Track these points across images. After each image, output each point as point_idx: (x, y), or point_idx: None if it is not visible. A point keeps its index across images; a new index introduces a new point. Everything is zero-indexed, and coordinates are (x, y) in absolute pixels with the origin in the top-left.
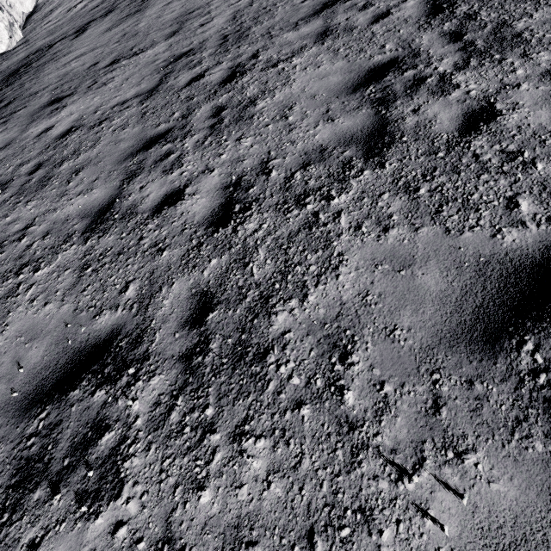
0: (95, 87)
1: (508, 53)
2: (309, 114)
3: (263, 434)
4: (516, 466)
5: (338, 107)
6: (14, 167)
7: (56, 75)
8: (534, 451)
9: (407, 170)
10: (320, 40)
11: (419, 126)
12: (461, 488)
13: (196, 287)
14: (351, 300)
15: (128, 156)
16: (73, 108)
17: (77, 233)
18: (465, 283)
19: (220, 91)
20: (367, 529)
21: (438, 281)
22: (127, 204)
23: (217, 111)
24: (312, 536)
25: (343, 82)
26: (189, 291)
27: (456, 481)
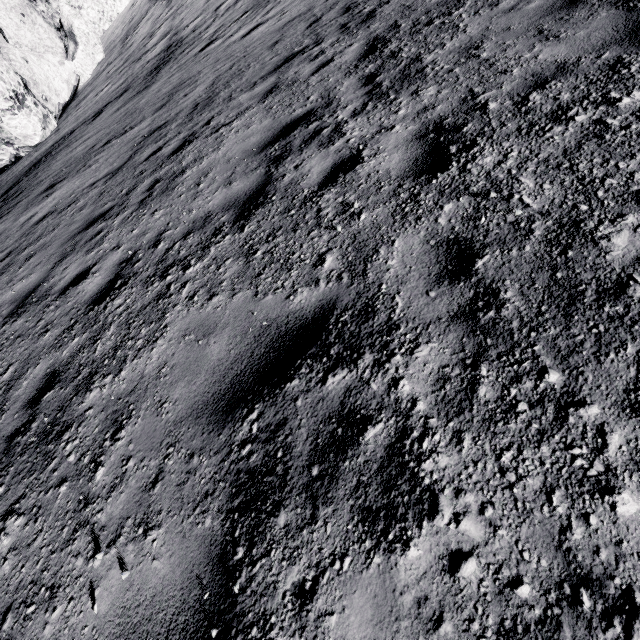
0: (82, 170)
1: (402, 92)
2: (216, 180)
3: (24, 512)
4: (182, 542)
5: (242, 169)
6: None
7: (62, 161)
8: (202, 527)
9: (259, 231)
10: (264, 99)
11: (292, 182)
12: (131, 565)
13: (52, 366)
14: (150, 374)
15: (71, 238)
16: (58, 194)
17: (1, 319)
18: (240, 350)
19: (165, 163)
20: (47, 606)
21: (222, 350)
22: (47, 287)
23: (153, 184)
24: (8, 613)
25: (259, 141)
26: (45, 371)
27: (131, 558)
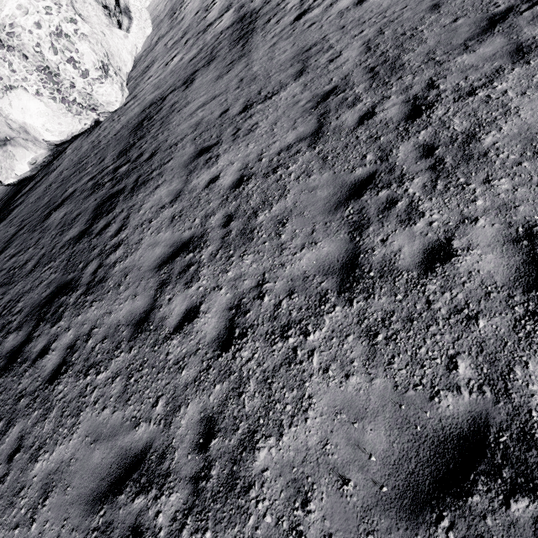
0: (241, 134)
1: None
2: None
3: None
4: None
5: None
6: (200, 219)
7: (187, 125)
8: None
9: None
10: (520, 59)
11: None
12: None
13: None
14: None
15: (337, 205)
16: (230, 157)
17: (330, 293)
18: None
19: (413, 128)
20: None
21: None
22: (377, 260)
23: (426, 150)
24: None
25: None
26: None
27: None
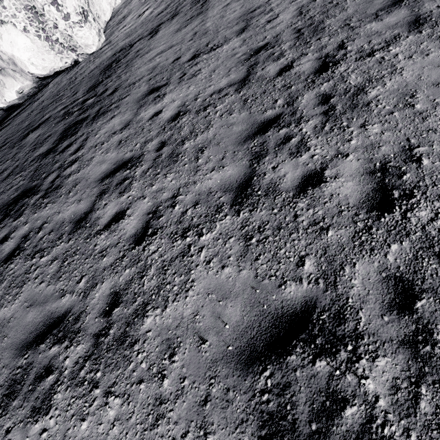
0: (186, 78)
1: None
2: None
3: None
4: None
5: None
6: (140, 144)
7: (146, 68)
8: None
9: None
10: (415, 29)
11: None
12: None
13: (385, 270)
14: None
15: (246, 138)
16: (173, 96)
17: (225, 205)
18: None
19: (318, 80)
20: None
21: None
22: (266, 182)
23: (324, 99)
24: None
25: None
26: (378, 274)
27: None
